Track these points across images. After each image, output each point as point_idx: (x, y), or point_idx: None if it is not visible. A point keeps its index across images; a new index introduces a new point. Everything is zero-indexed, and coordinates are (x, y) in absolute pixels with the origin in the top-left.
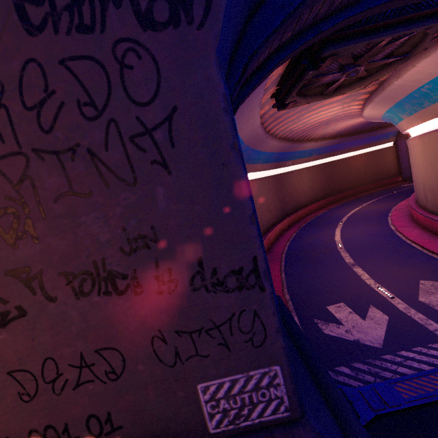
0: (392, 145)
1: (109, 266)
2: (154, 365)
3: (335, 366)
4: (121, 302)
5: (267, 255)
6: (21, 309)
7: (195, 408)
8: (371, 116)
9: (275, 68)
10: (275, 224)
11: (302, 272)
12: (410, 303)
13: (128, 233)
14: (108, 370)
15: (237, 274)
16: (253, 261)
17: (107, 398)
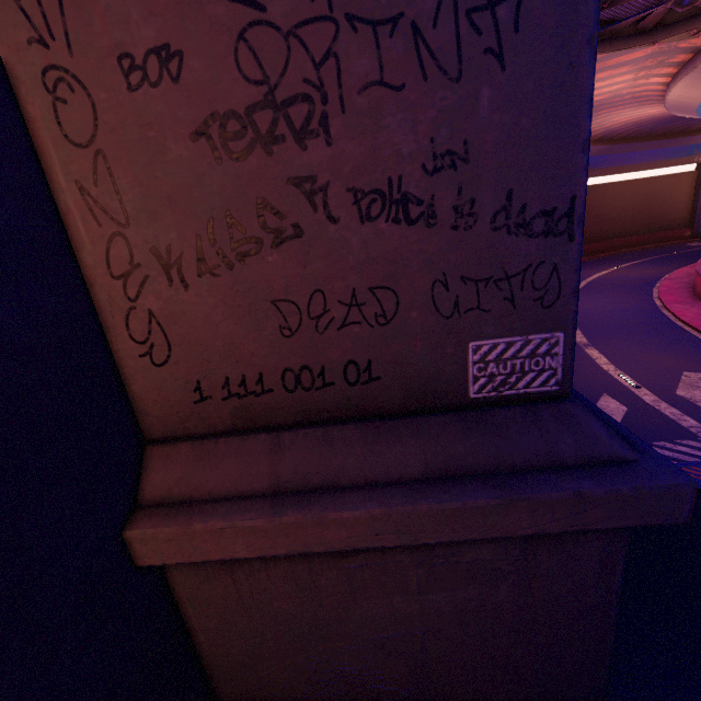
0: (693, 170)
1: (405, 187)
2: (428, 314)
3: None
4: (409, 234)
5: None
6: (298, 228)
7: (460, 369)
8: (680, 102)
9: None
10: None
11: None
12: (662, 396)
13: (436, 146)
14: (378, 313)
15: (548, 216)
16: (571, 201)
17: (371, 345)
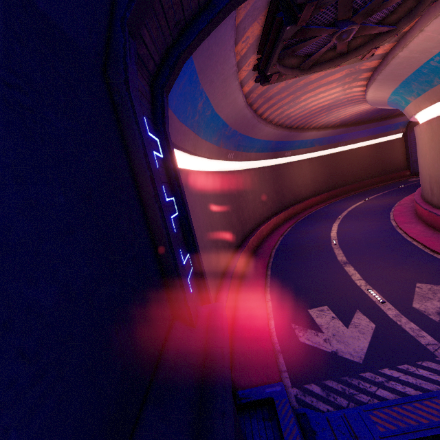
0: (401, 136)
1: None
2: None
3: (304, 383)
4: None
5: (256, 250)
6: None
7: None
8: (375, 100)
9: (229, 10)
10: (270, 218)
11: (289, 270)
12: (402, 309)
13: None
14: None
15: None
16: None
17: None
